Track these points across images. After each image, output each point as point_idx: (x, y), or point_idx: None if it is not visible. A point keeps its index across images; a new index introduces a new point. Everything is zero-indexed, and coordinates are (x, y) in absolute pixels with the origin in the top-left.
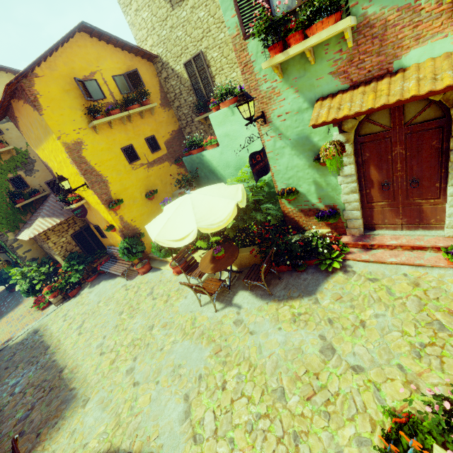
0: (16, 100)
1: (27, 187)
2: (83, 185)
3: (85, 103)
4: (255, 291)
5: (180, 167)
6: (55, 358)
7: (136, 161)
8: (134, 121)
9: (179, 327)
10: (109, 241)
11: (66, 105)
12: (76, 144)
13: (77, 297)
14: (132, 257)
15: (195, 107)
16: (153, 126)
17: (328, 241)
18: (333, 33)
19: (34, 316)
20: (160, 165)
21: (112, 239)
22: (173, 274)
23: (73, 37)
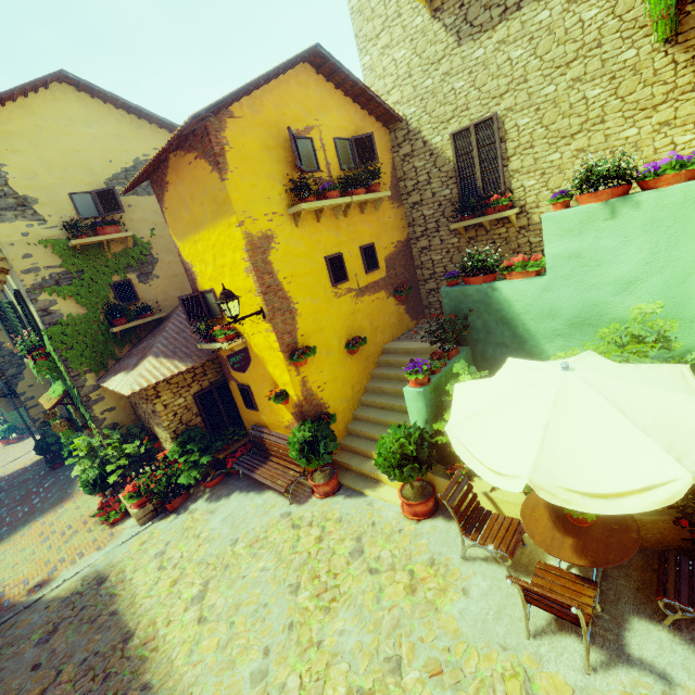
0: (181, 153)
1: (136, 301)
2: (257, 313)
3: (290, 173)
4: (688, 633)
5: (400, 303)
6: (148, 678)
7: (342, 283)
8: (351, 215)
9: (486, 692)
10: (259, 416)
11: (262, 171)
12: (264, 239)
13: (183, 515)
14: (316, 462)
15: (449, 207)
16: (374, 228)
17: None
18: None
19: (95, 537)
20: (373, 295)
21: (268, 415)
22: (403, 516)
23: (294, 68)
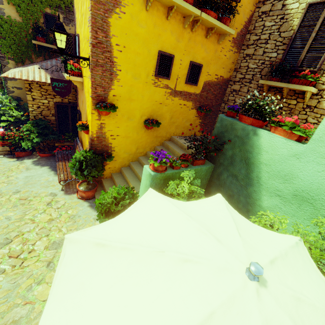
0: None
1: None
2: (83, 58)
3: None
4: None
5: (199, 117)
6: None
7: (164, 78)
8: (196, 33)
9: None
10: (81, 134)
11: None
12: None
13: (17, 162)
14: (79, 177)
15: (268, 67)
16: (209, 55)
17: None
18: None
19: None
20: (183, 100)
21: (83, 136)
22: None
23: None
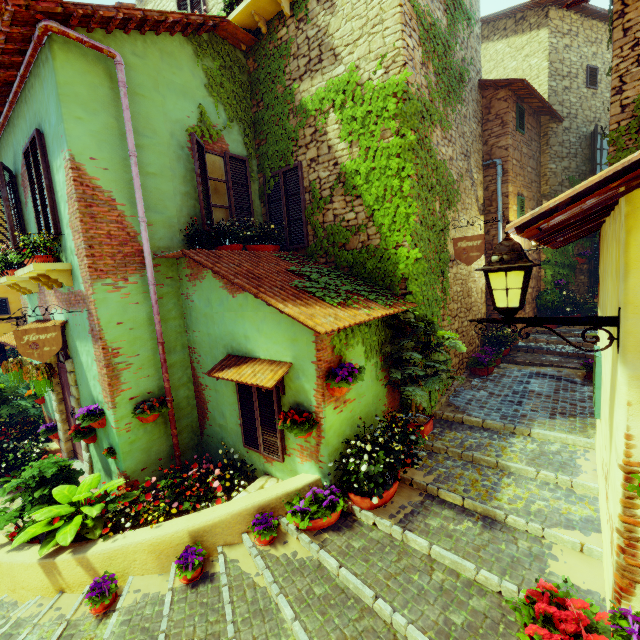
0: None
1: None
2: None
3: None
4: None
5: None
6: None
7: (5, 315)
8: None
9: None
10: None
11: None
12: None
13: None
14: None
15: None
16: None
17: (19, 456)
18: (7, 281)
19: None
20: None
21: None
22: None
23: None
